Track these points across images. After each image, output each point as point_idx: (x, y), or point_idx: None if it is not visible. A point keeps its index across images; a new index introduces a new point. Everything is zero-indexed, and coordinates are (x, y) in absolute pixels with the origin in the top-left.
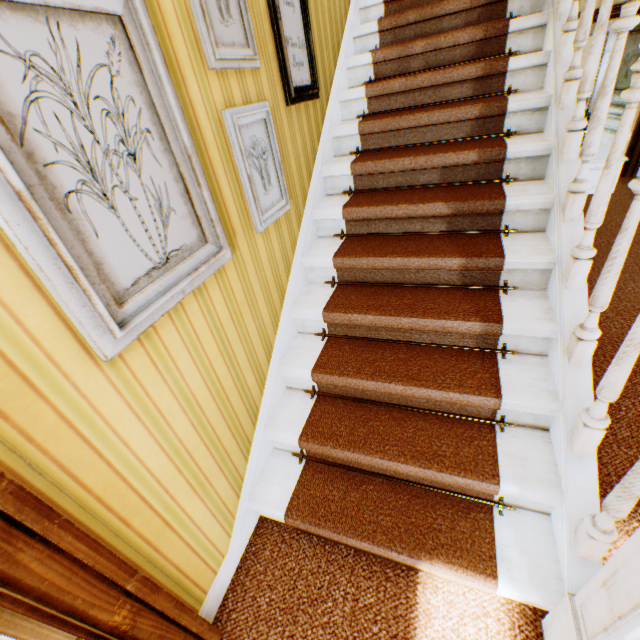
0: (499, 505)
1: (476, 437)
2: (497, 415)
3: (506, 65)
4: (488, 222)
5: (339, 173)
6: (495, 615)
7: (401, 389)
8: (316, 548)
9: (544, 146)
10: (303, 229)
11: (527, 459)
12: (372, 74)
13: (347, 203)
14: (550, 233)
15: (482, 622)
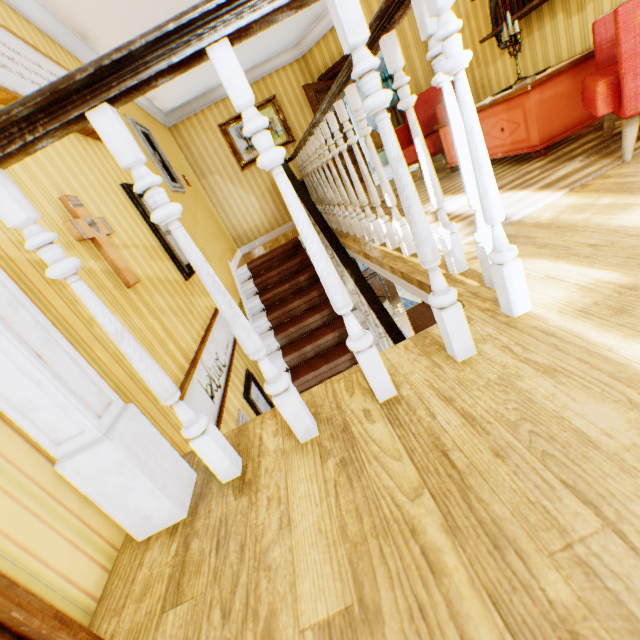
0: None
1: None
2: None
3: None
4: None
5: None
6: None
7: None
8: None
9: None
10: None
11: None
12: (287, 366)
13: None
14: None
15: None
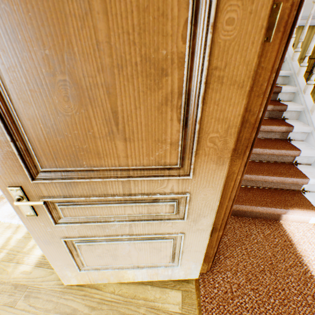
0: (303, 191)
1: (290, 167)
2: (294, 160)
3: None
4: (273, 96)
5: None
6: (313, 228)
7: (262, 150)
8: (235, 219)
9: (289, 72)
10: None
11: (311, 172)
12: None
13: None
14: (296, 100)
15: (311, 231)
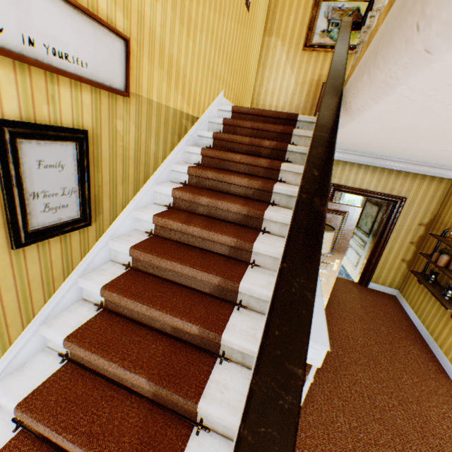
0: None
1: None
2: None
3: (251, 247)
4: (186, 409)
5: (92, 289)
6: None
7: None
8: None
9: (250, 348)
10: (11, 353)
11: None
12: (172, 201)
13: (77, 330)
14: None
15: None
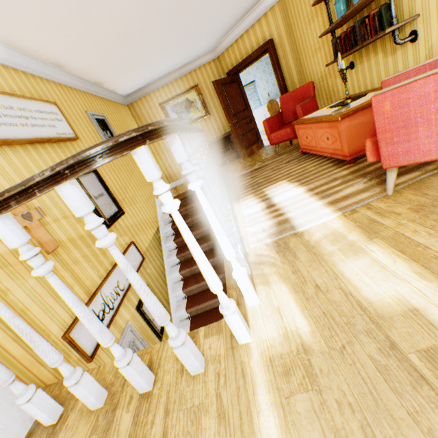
0: None
1: None
2: None
3: None
4: None
5: None
6: None
7: None
8: None
9: None
10: None
11: None
12: (182, 276)
13: None
14: None
15: None
